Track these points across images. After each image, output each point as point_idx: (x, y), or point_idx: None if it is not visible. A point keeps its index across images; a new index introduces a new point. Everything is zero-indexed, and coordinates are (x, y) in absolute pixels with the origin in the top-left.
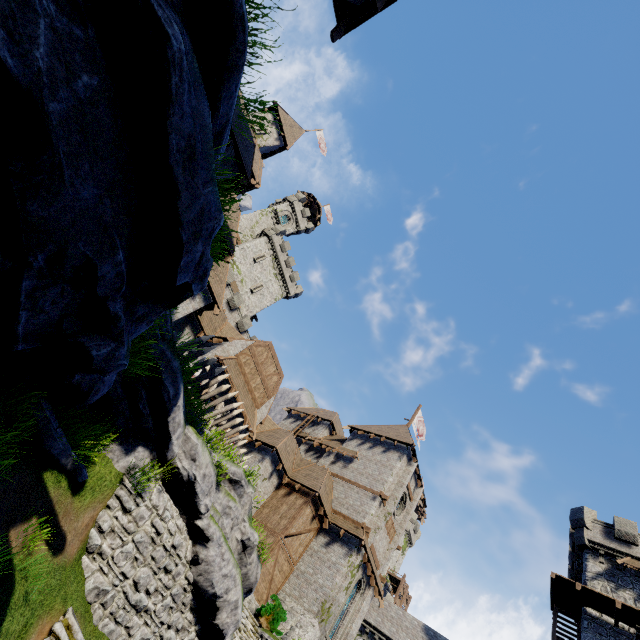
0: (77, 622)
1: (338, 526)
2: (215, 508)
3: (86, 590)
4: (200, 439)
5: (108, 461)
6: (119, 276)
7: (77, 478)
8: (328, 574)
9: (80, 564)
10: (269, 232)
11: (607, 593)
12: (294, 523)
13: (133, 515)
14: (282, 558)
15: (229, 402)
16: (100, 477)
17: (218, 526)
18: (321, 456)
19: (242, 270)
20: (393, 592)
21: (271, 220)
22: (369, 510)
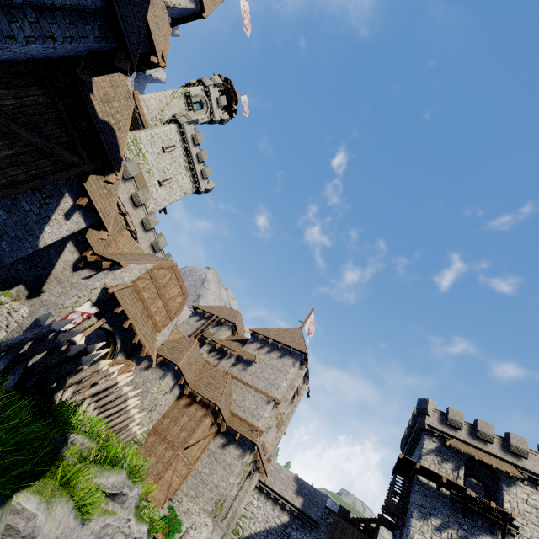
0: None
1: (235, 430)
2: None
3: None
4: (43, 501)
5: None
6: None
7: None
8: (223, 475)
9: None
10: (180, 119)
11: (435, 465)
12: (193, 435)
13: None
14: (180, 466)
15: (125, 330)
16: None
17: None
18: (223, 357)
19: (149, 159)
20: None
21: (183, 104)
22: (263, 414)
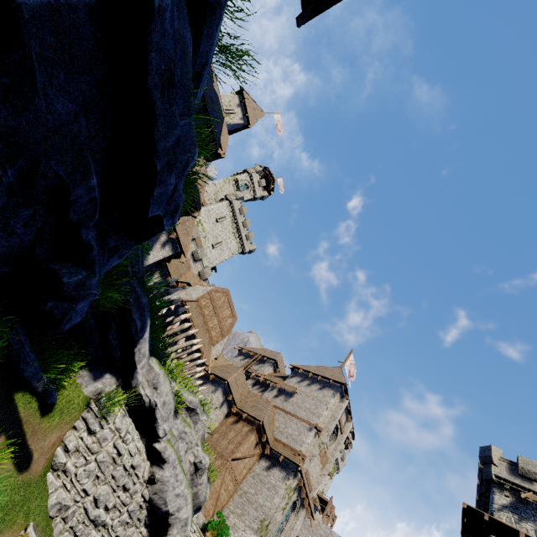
0: (37, 536)
1: (278, 452)
2: (172, 433)
3: (49, 505)
4: (162, 370)
5: (77, 385)
6: (92, 202)
7: (47, 400)
8: (268, 495)
9: (45, 480)
10: (230, 197)
11: (511, 524)
12: (240, 448)
13: (97, 436)
14: (228, 479)
15: (189, 339)
16: (69, 400)
17: (174, 449)
18: (266, 390)
19: (206, 228)
20: (321, 512)
21: (232, 187)
22: (306, 439)
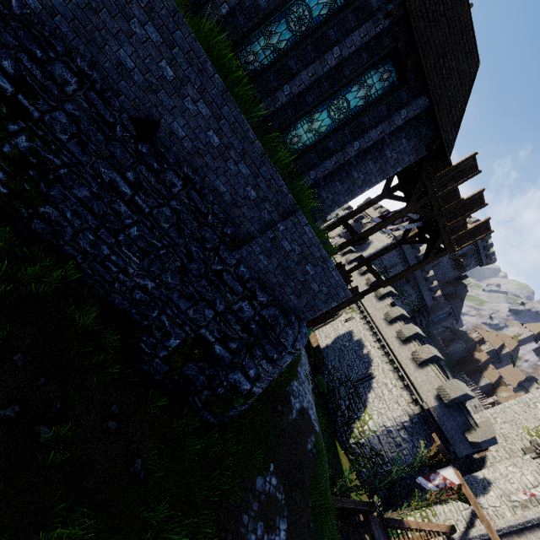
0: None
1: None
2: None
3: None
4: None
5: None
6: None
7: None
8: None
9: None
10: None
11: None
12: None
13: None
14: None
15: None
16: None
17: None
18: None
19: None
20: None
21: None
22: None
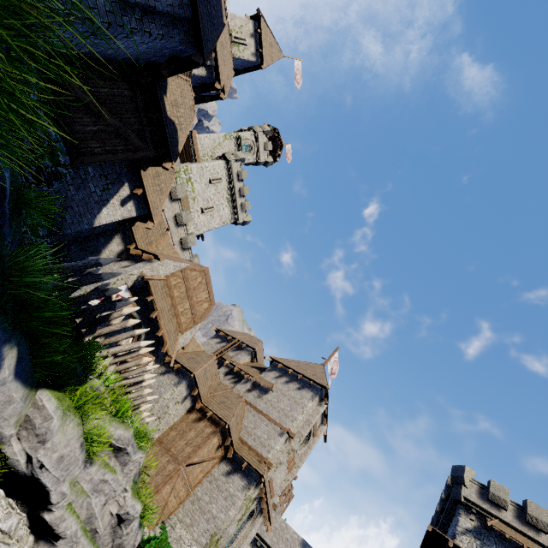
0: None
1: (242, 458)
2: (80, 487)
3: None
4: (61, 409)
5: None
6: None
7: None
8: (223, 505)
9: None
10: (229, 156)
11: None
12: (198, 452)
13: None
14: (180, 485)
15: (151, 324)
16: None
17: (77, 517)
18: (239, 382)
19: (196, 188)
20: None
21: (233, 145)
22: (275, 445)
